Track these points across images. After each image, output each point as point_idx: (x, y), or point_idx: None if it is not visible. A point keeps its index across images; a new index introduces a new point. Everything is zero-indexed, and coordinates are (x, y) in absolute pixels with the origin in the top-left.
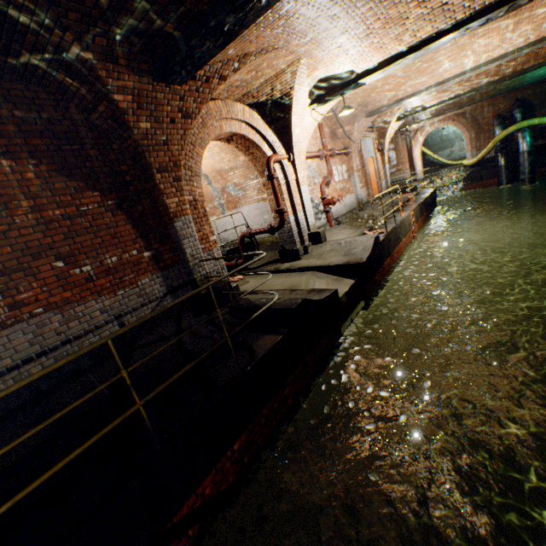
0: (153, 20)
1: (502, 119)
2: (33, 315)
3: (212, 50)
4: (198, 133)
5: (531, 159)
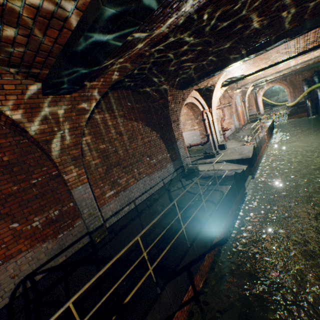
0: (191, 75)
1: (307, 81)
2: (143, 177)
3: (205, 80)
4: None
5: None
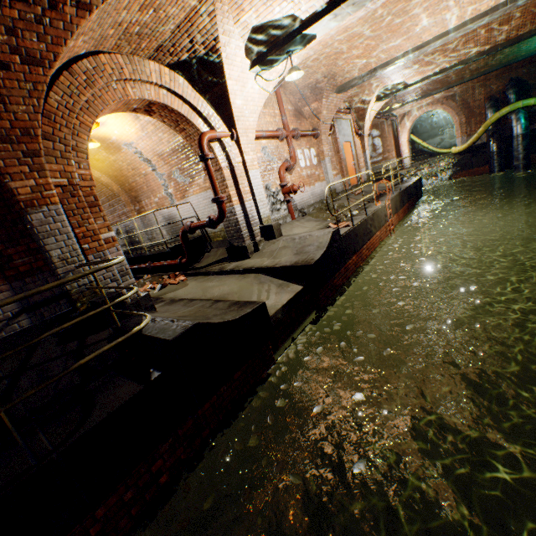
0: None
1: (495, 100)
2: None
3: None
4: (80, 94)
5: (526, 143)
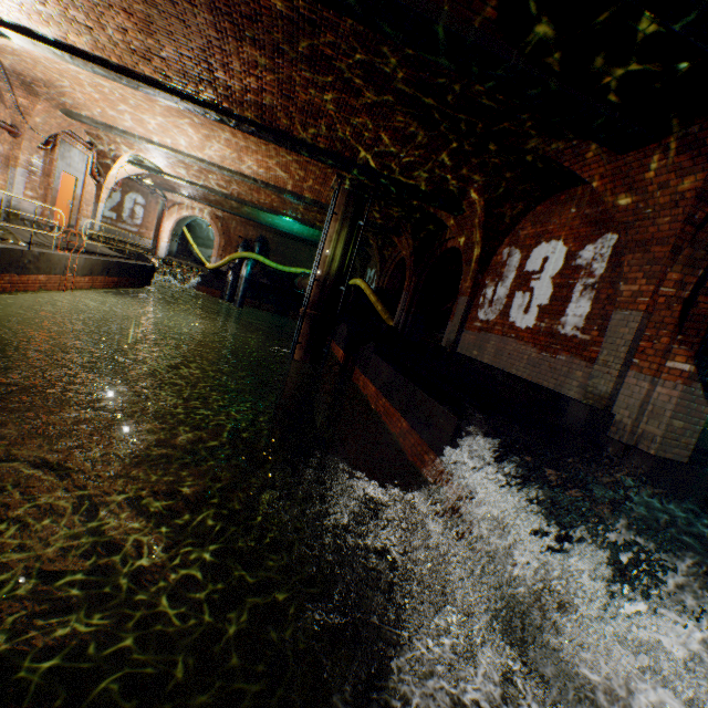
0: None
1: (248, 244)
2: None
3: None
4: None
5: (247, 286)
